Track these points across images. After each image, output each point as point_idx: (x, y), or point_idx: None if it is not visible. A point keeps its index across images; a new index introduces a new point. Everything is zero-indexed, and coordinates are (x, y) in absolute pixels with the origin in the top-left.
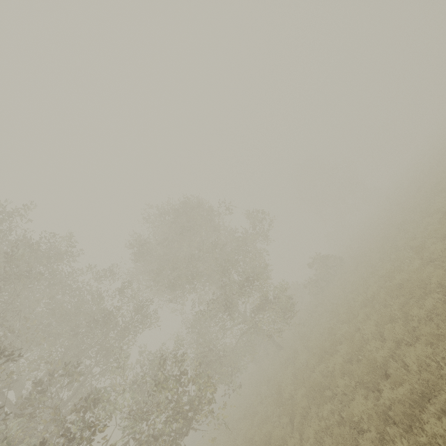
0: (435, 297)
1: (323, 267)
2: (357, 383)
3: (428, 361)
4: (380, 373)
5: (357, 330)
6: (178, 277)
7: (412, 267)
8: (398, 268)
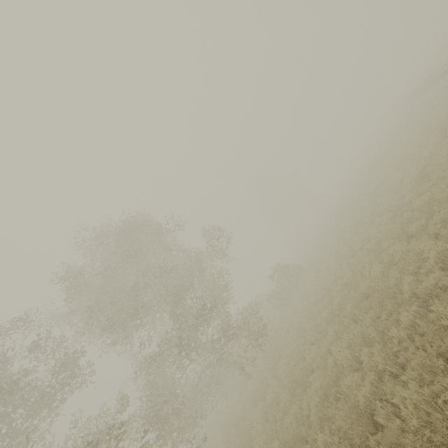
0: (411, 309)
1: (284, 278)
2: (341, 440)
3: (430, 411)
4: (366, 421)
5: (328, 352)
6: (116, 316)
7: (375, 273)
8: (359, 274)
